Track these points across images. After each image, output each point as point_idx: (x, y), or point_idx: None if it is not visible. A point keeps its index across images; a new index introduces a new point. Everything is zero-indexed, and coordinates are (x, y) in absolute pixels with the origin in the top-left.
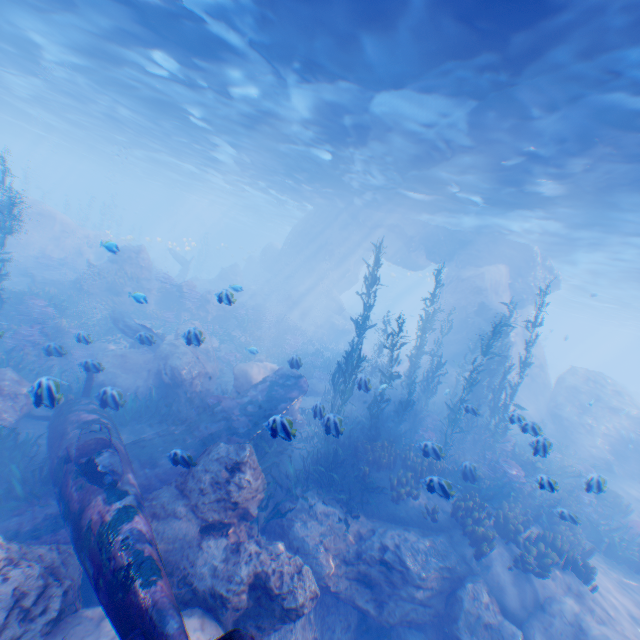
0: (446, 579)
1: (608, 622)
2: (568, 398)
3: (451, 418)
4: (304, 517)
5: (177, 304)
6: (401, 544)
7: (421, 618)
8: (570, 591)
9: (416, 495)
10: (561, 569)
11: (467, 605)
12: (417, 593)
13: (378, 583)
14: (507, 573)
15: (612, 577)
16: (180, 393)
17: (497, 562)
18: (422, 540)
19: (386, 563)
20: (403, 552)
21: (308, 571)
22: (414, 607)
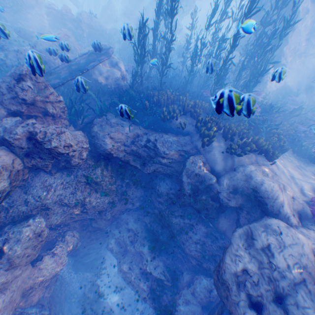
0: (183, 156)
1: (271, 177)
2: None
3: (216, 76)
4: (103, 125)
5: (64, 27)
6: (158, 139)
7: (165, 172)
8: (255, 163)
9: (176, 118)
10: (256, 155)
11: (187, 166)
12: (163, 161)
13: (143, 156)
14: (220, 155)
15: (294, 164)
16: (49, 69)
17: (215, 150)
18: (172, 138)
19: (147, 147)
20: (157, 142)
21: (68, 136)
22: (161, 167)
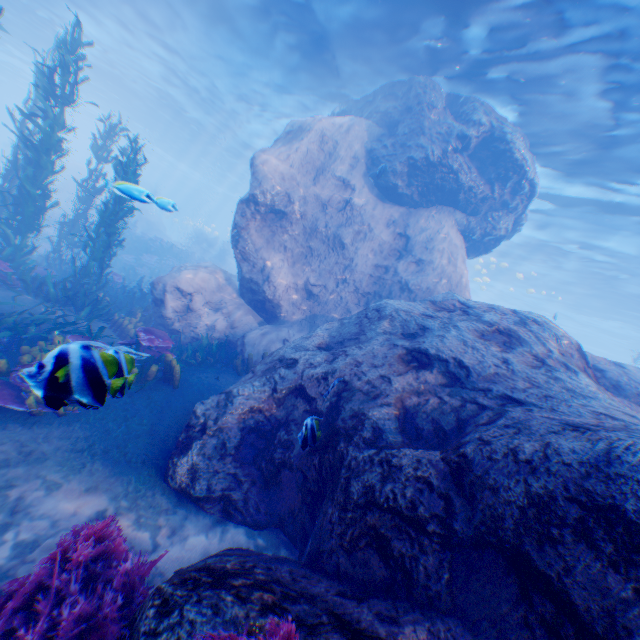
0: None
1: None
2: (348, 327)
3: None
4: None
5: None
6: None
7: None
8: None
9: None
10: None
11: None
12: None
13: None
14: None
15: None
16: None
17: None
18: None
19: None
20: None
21: None
22: None
